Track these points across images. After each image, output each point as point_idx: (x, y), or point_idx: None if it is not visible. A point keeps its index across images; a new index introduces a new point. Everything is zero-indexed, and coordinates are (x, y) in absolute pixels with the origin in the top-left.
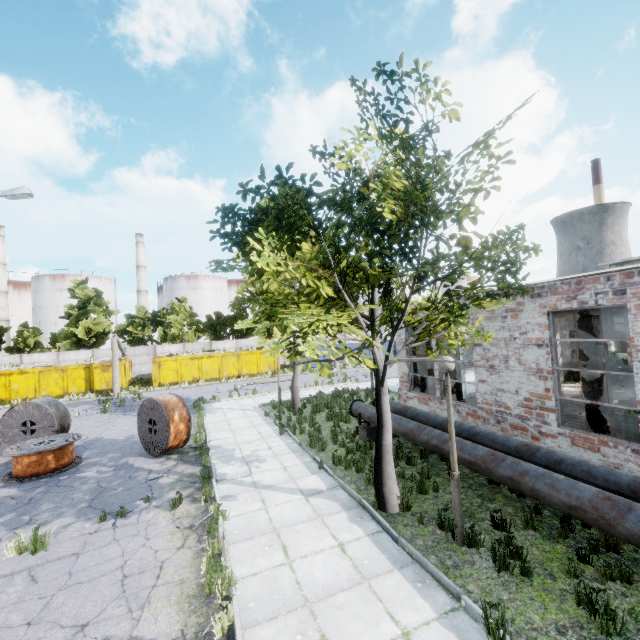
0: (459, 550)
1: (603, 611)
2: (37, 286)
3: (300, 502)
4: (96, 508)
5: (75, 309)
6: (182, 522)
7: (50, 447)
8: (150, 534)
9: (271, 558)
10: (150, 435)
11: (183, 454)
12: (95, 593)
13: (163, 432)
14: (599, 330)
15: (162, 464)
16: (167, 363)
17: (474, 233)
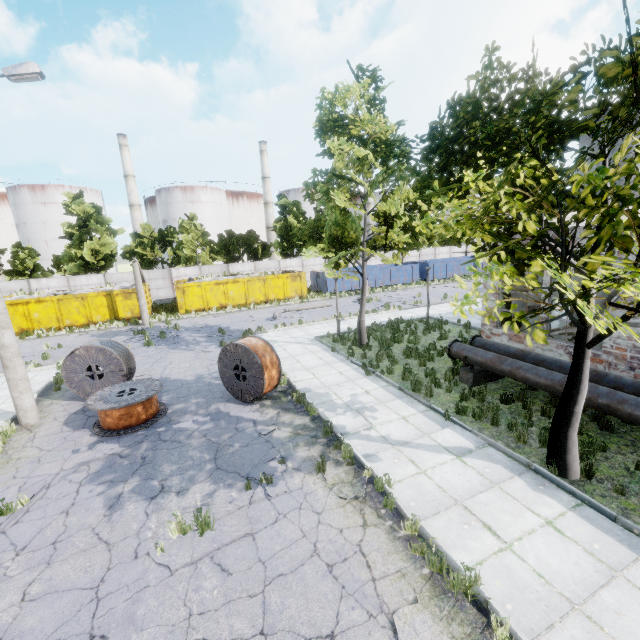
0: None
1: None
2: (15, 199)
3: (457, 464)
4: (227, 471)
5: (75, 228)
6: (342, 491)
7: (138, 399)
8: (316, 507)
9: (482, 541)
10: (237, 381)
11: (275, 400)
12: (311, 590)
13: (256, 379)
14: None
15: (261, 413)
16: (191, 289)
17: None
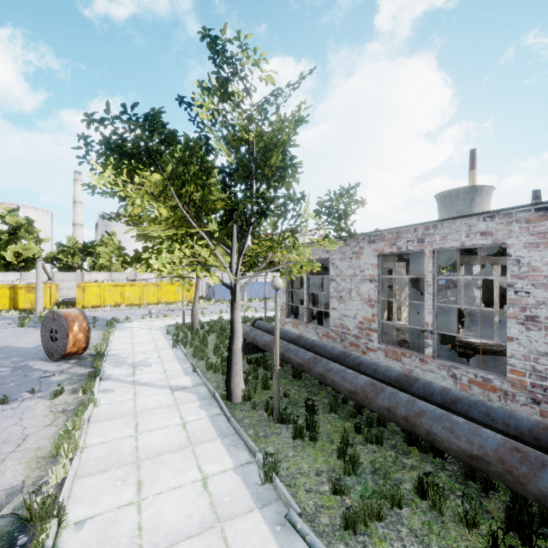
0: (274, 426)
1: (349, 459)
2: None
3: (166, 395)
4: None
5: (5, 234)
6: (57, 408)
7: None
8: (25, 416)
9: (123, 432)
10: (51, 342)
11: (81, 359)
12: None
13: (62, 339)
14: (422, 274)
15: (59, 366)
16: (91, 288)
17: (294, 179)
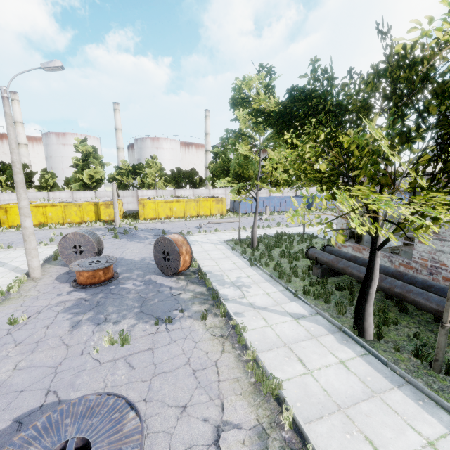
0: (438, 376)
1: None
2: (47, 141)
3: (293, 323)
4: (147, 314)
5: (80, 161)
6: (214, 331)
7: (100, 266)
8: (195, 338)
9: (294, 367)
10: (164, 262)
11: (187, 276)
12: (179, 382)
13: (175, 261)
14: None
15: (176, 283)
16: (148, 204)
17: None
